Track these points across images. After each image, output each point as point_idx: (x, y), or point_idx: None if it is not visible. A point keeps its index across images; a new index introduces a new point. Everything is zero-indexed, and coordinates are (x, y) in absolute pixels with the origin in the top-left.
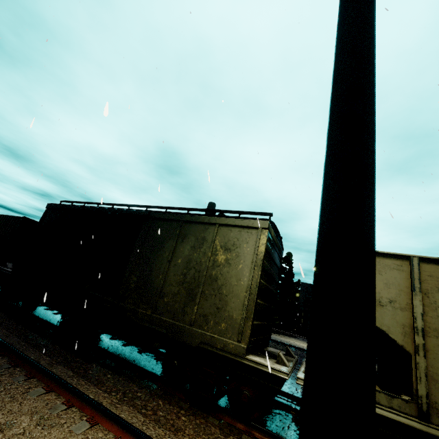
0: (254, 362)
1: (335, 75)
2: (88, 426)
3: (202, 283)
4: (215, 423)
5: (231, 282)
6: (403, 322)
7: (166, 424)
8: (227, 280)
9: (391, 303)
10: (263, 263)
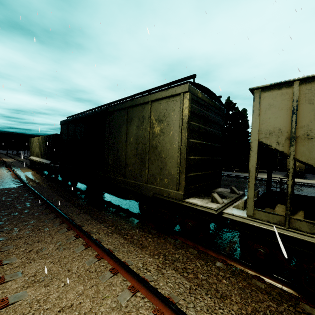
0: (190, 203)
1: None
2: (83, 248)
3: (147, 152)
4: (171, 242)
5: (166, 147)
6: None
7: (137, 244)
8: (163, 146)
9: None
10: (188, 125)
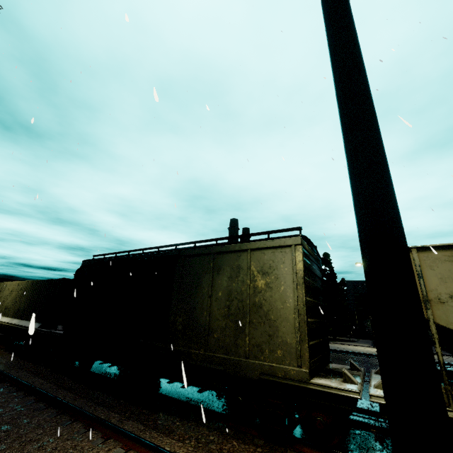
0: (321, 385)
1: (347, 149)
2: None
3: (247, 313)
4: None
5: (277, 306)
6: None
7: None
8: (272, 304)
9: (452, 298)
10: (304, 280)
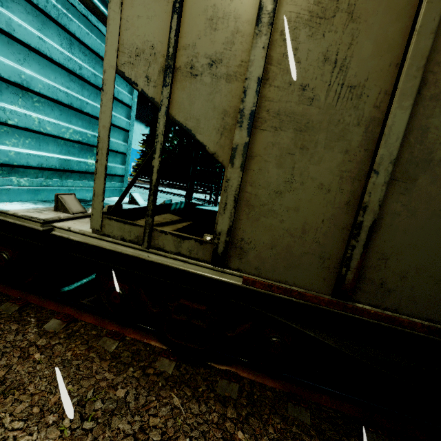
0: None
1: None
2: None
3: None
4: None
5: None
6: (226, 106)
7: None
8: None
9: (212, 67)
10: None
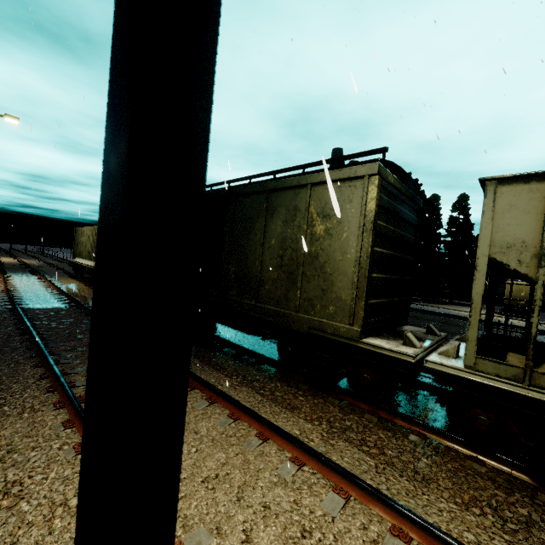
0: (371, 345)
1: None
2: (207, 404)
3: (301, 264)
4: (335, 403)
5: (335, 257)
6: None
7: (283, 403)
8: (330, 255)
9: None
10: (374, 225)
